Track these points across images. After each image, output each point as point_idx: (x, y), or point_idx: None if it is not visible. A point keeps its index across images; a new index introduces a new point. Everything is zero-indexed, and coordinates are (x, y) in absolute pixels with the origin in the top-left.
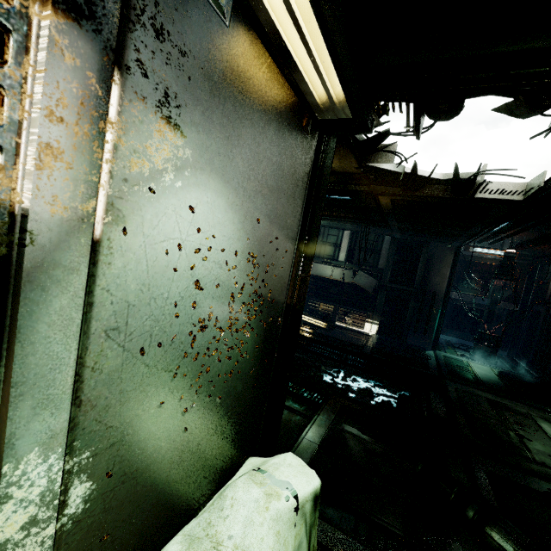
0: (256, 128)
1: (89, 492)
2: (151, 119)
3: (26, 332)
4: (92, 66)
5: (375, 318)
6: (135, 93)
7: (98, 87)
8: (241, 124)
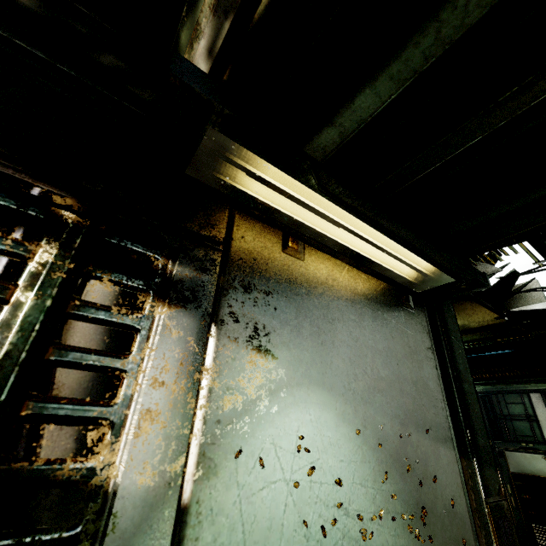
0: (350, 324)
1: None
2: (242, 353)
3: None
4: (192, 332)
5: None
6: (228, 337)
7: (196, 345)
8: (332, 326)
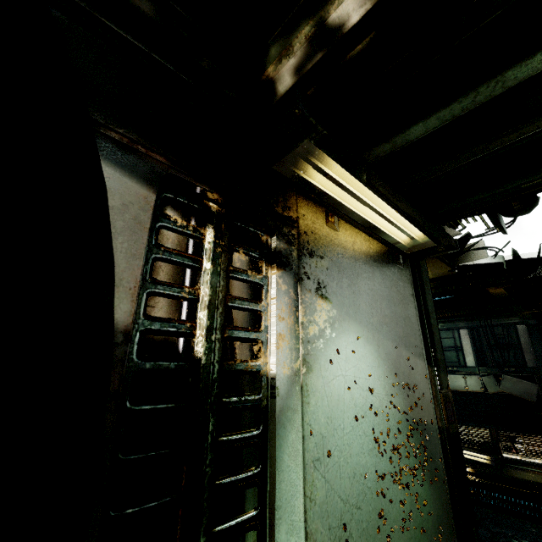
0: (367, 278)
1: None
2: (314, 300)
3: (279, 461)
4: (291, 286)
5: None
6: (306, 289)
7: (294, 295)
8: (358, 280)
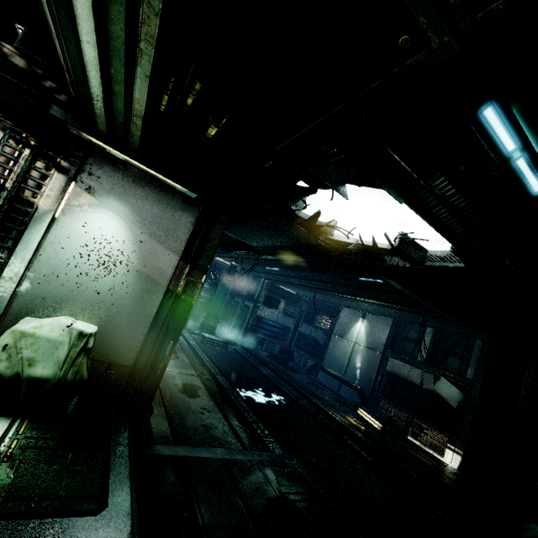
0: (139, 198)
1: (29, 289)
2: (82, 192)
3: (29, 230)
4: (64, 181)
5: (458, 444)
6: (78, 186)
7: (65, 185)
8: (128, 196)
